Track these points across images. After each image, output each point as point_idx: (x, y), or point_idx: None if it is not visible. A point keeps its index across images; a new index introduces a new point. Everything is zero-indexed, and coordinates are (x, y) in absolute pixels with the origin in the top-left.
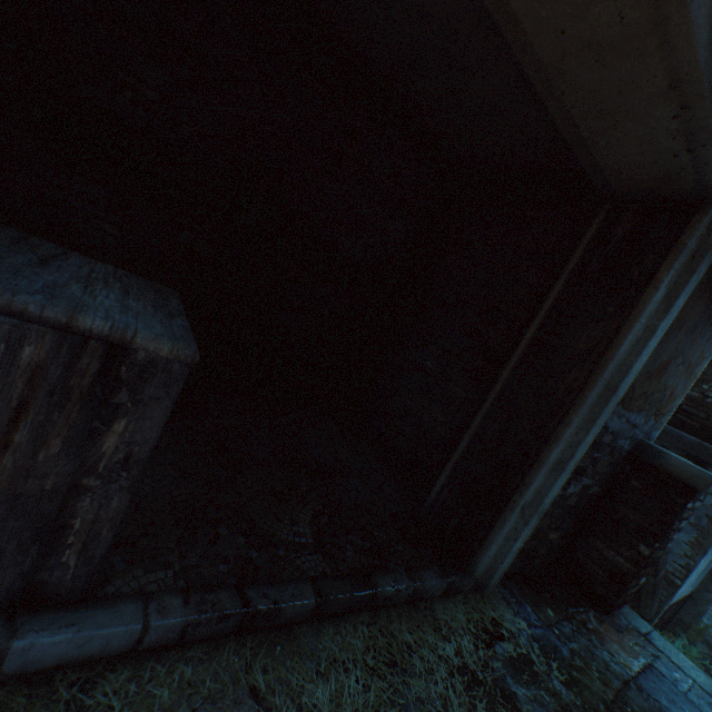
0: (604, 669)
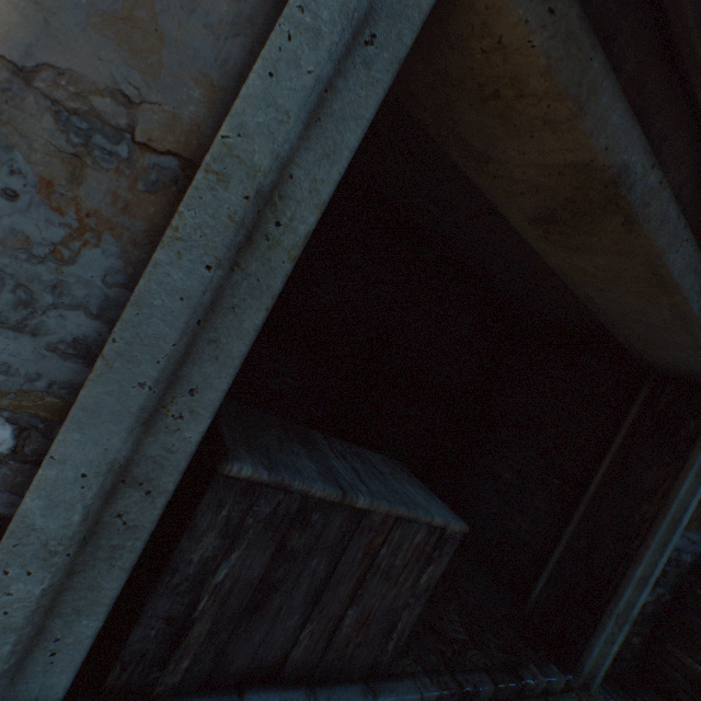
0: None
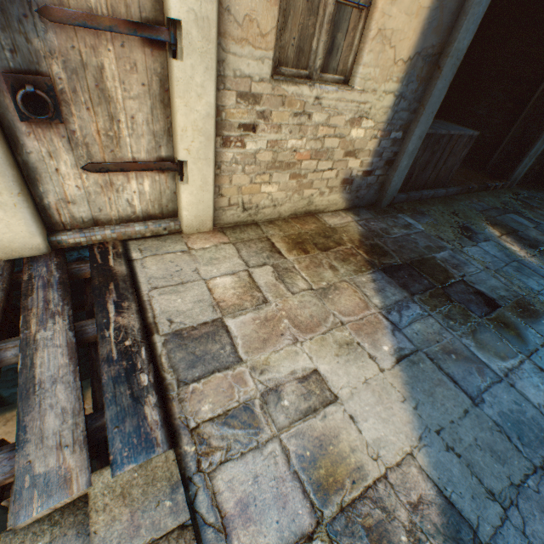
0: None
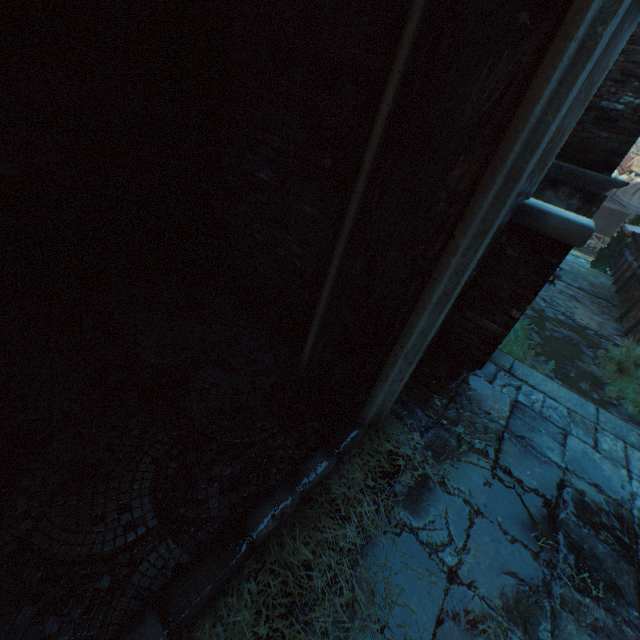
0: (485, 435)
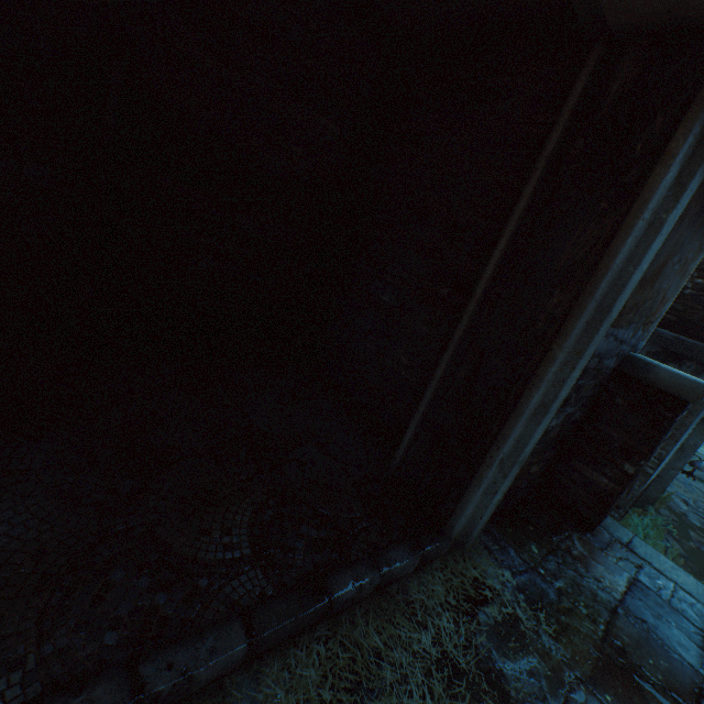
0: (592, 601)
